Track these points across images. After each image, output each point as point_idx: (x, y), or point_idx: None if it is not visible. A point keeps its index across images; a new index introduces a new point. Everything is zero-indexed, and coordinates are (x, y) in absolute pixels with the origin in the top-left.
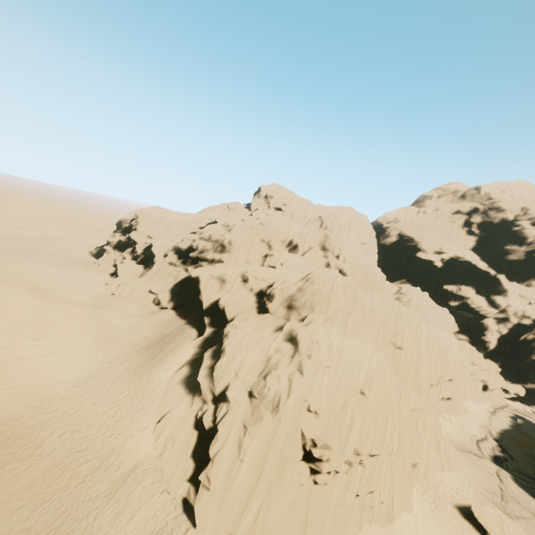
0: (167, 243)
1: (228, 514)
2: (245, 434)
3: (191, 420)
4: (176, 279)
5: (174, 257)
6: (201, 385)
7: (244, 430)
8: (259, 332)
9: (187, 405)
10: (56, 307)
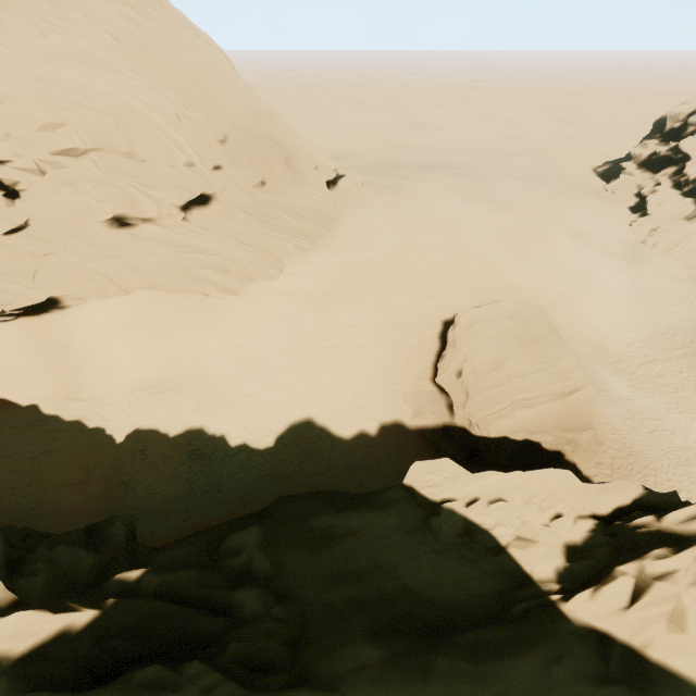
0: None
1: None
2: None
3: None
4: None
5: None
6: None
7: None
8: None
9: None
10: (594, 254)
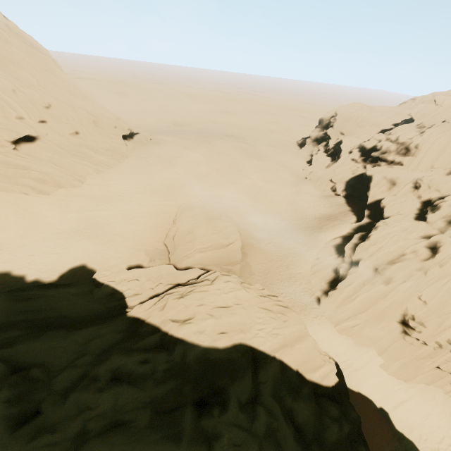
0: (355, 141)
1: (338, 315)
2: (362, 287)
3: (333, 267)
4: (353, 174)
5: (357, 154)
6: (345, 252)
7: (363, 285)
8: (406, 234)
9: (333, 259)
10: (276, 182)
